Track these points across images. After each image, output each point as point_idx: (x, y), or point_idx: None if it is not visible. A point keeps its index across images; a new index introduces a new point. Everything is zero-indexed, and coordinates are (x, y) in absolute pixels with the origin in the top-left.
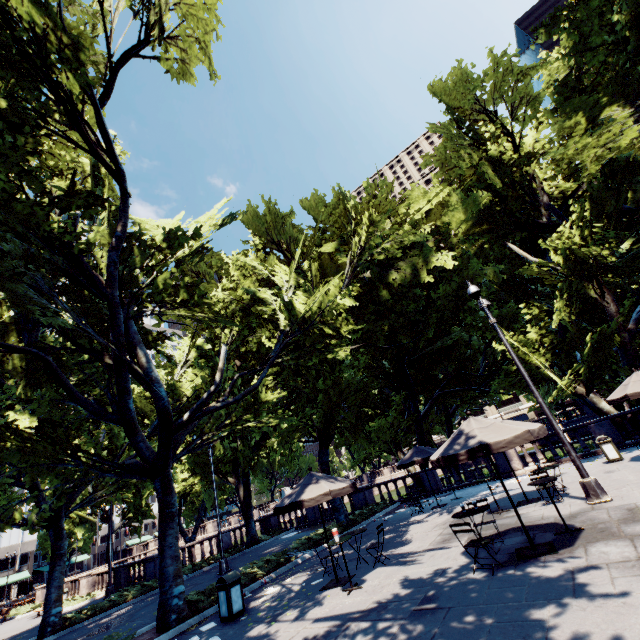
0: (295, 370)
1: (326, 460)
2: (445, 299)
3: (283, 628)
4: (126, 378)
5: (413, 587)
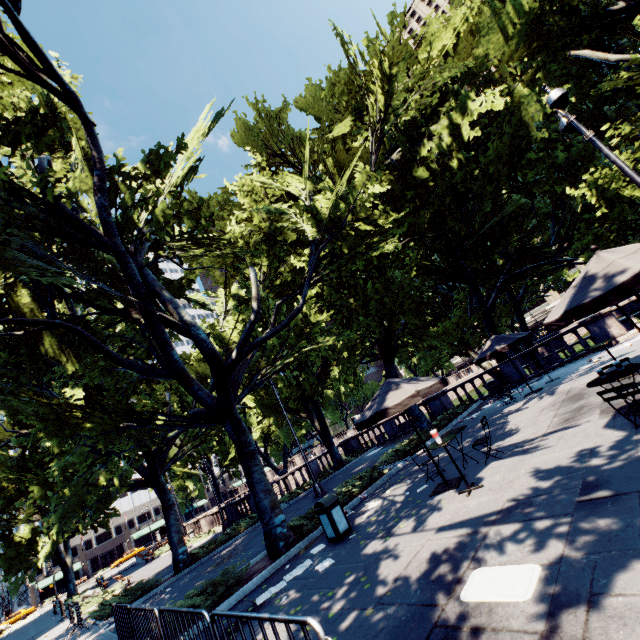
0: (339, 283)
1: (394, 374)
2: (496, 160)
3: (402, 543)
4: (161, 330)
5: (557, 475)
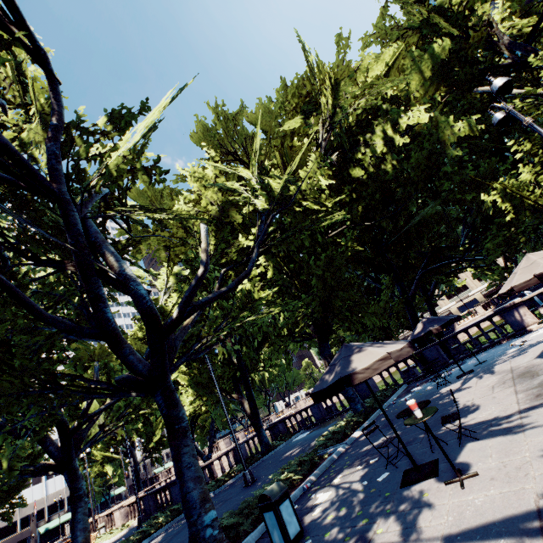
0: (284, 257)
1: (329, 353)
2: (417, 169)
3: None
4: (96, 284)
5: None
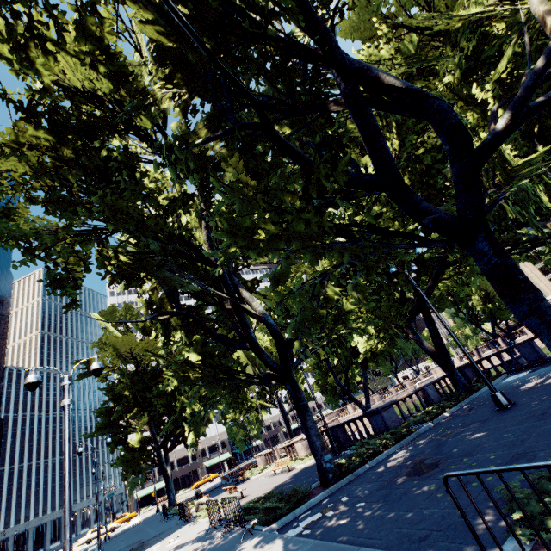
0: None
1: None
2: None
3: None
4: (372, 116)
5: None
